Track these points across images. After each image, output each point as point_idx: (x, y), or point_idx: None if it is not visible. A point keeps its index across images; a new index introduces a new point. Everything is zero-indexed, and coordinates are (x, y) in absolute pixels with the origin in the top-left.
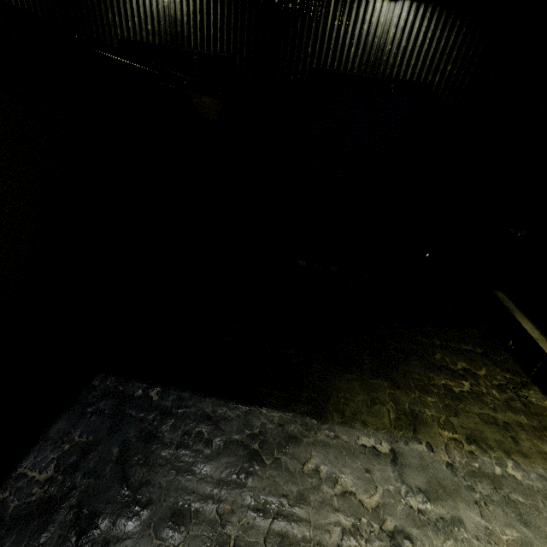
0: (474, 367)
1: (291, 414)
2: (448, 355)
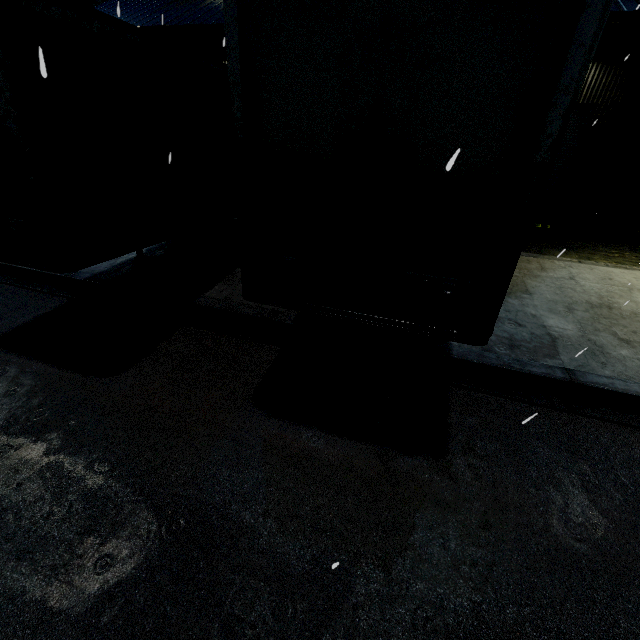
0: (622, 252)
1: (530, 253)
2: (606, 249)
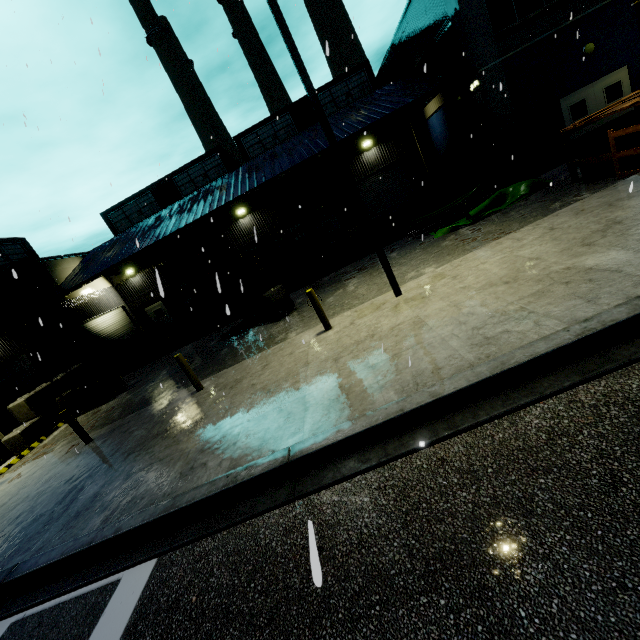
0: None
1: None
2: None
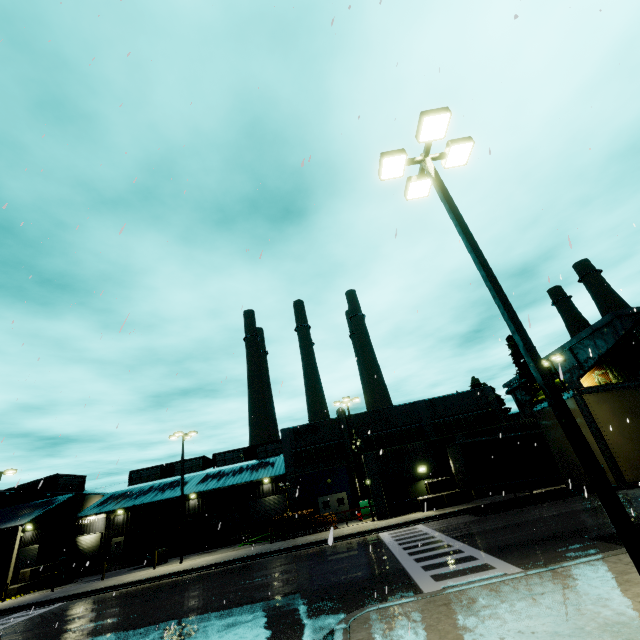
0: None
1: None
2: None
